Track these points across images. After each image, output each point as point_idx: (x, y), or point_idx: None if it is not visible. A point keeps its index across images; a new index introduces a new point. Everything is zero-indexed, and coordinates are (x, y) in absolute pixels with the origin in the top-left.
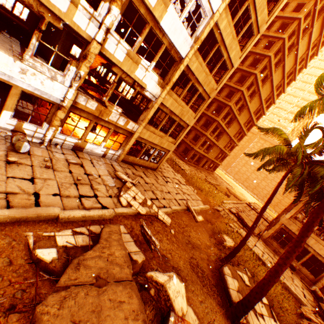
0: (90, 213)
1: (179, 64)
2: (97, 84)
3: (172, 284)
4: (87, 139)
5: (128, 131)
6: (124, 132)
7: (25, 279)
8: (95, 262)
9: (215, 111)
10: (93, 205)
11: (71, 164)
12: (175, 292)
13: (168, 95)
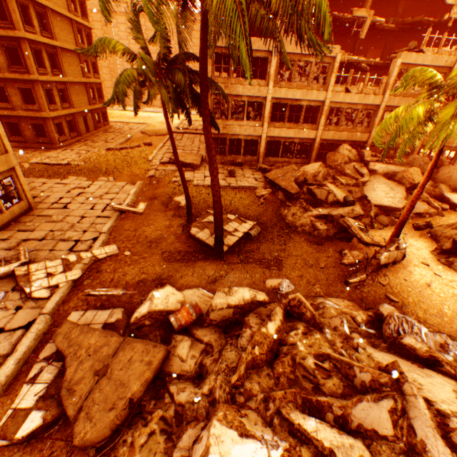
0: (22, 350)
1: None
2: None
3: (157, 301)
4: None
5: None
6: None
7: (42, 452)
8: (83, 370)
9: None
10: (13, 341)
11: None
12: (164, 301)
13: None
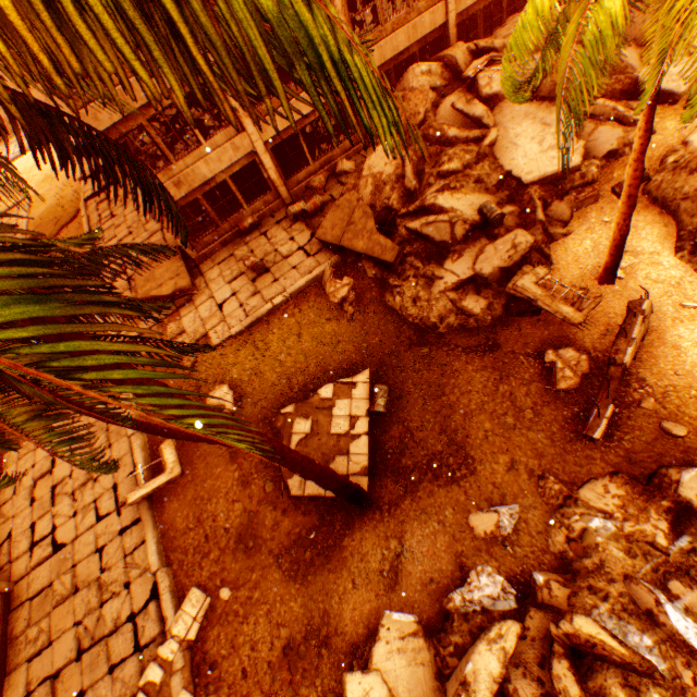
0: None
1: None
2: None
3: None
4: None
5: None
6: None
7: None
8: None
9: None
10: None
11: None
12: None
13: None
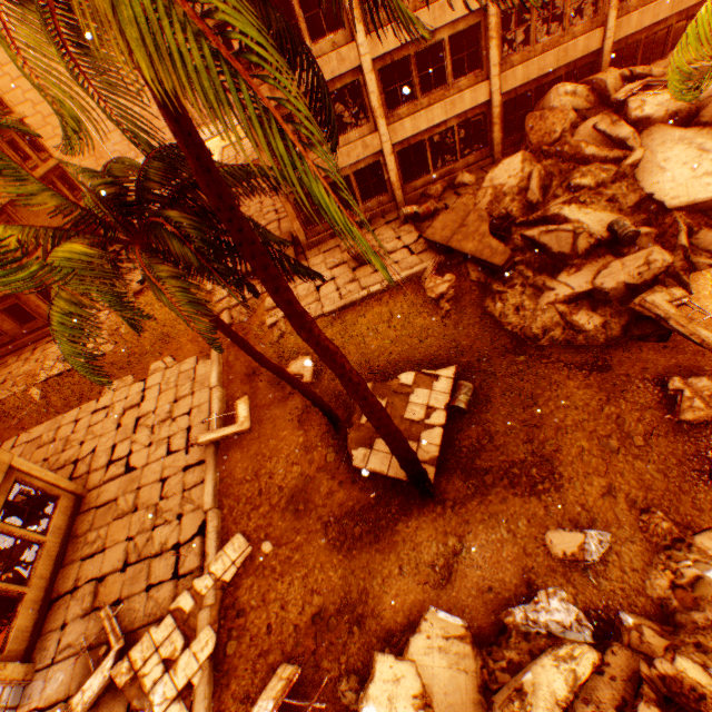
0: None
1: None
2: None
3: None
4: None
5: None
6: None
7: None
8: None
9: None
10: None
11: None
12: None
13: None
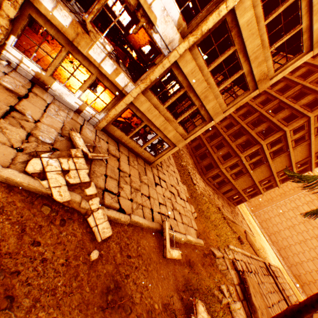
0: None
1: (220, 3)
2: (135, 59)
3: None
4: (72, 87)
5: (118, 88)
6: (111, 88)
7: None
8: None
9: (263, 135)
10: None
11: (1, 86)
12: None
13: (191, 55)
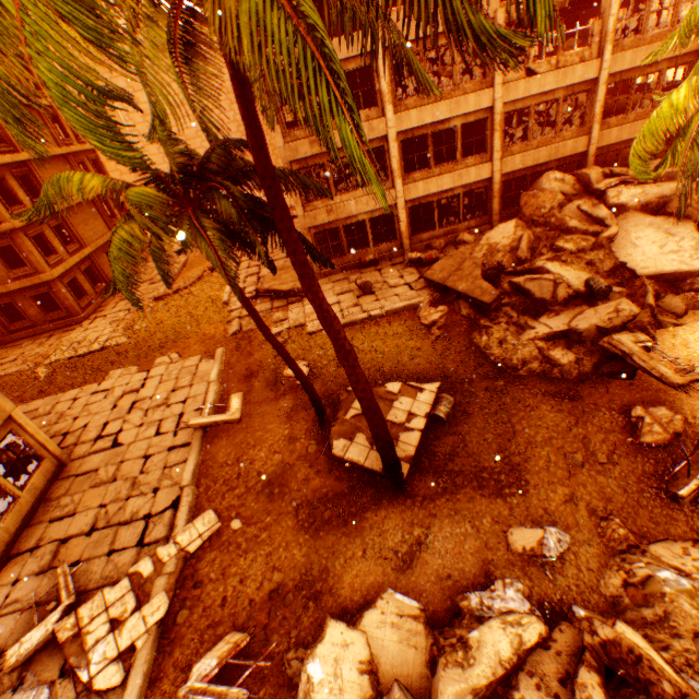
0: None
1: None
2: None
3: (321, 696)
4: None
5: None
6: None
7: None
8: None
9: None
10: None
11: None
12: (335, 688)
13: None
